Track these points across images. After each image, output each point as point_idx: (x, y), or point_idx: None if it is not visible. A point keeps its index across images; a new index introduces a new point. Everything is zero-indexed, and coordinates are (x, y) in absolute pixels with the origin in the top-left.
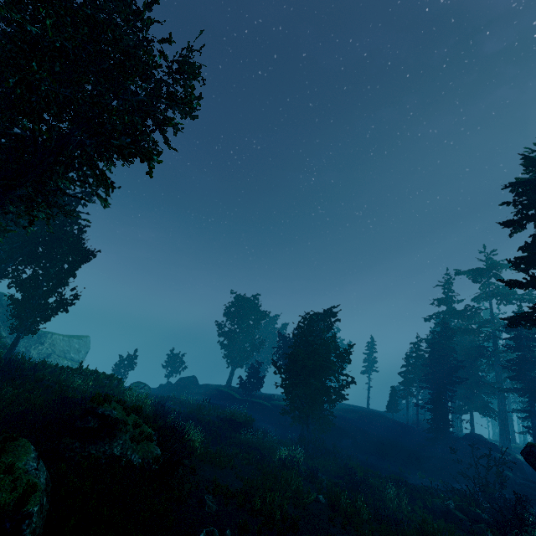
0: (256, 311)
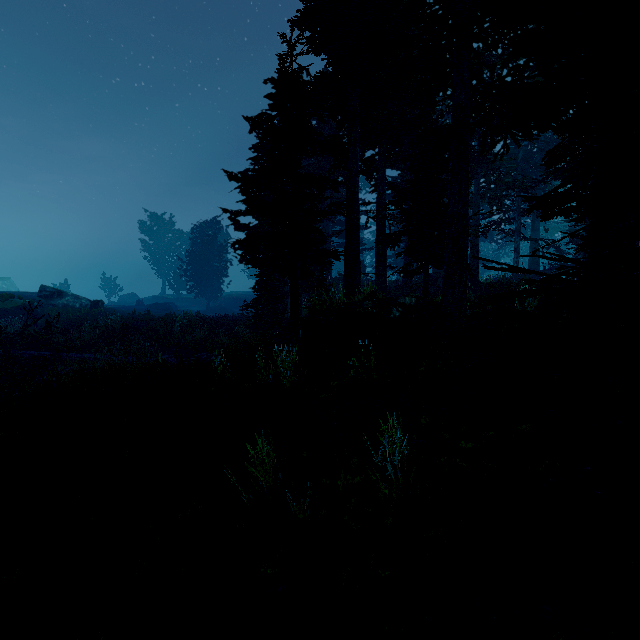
0: (171, 227)
